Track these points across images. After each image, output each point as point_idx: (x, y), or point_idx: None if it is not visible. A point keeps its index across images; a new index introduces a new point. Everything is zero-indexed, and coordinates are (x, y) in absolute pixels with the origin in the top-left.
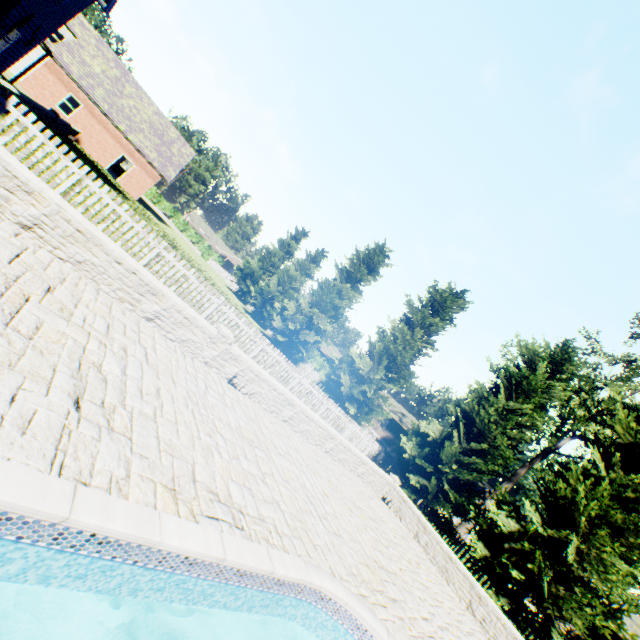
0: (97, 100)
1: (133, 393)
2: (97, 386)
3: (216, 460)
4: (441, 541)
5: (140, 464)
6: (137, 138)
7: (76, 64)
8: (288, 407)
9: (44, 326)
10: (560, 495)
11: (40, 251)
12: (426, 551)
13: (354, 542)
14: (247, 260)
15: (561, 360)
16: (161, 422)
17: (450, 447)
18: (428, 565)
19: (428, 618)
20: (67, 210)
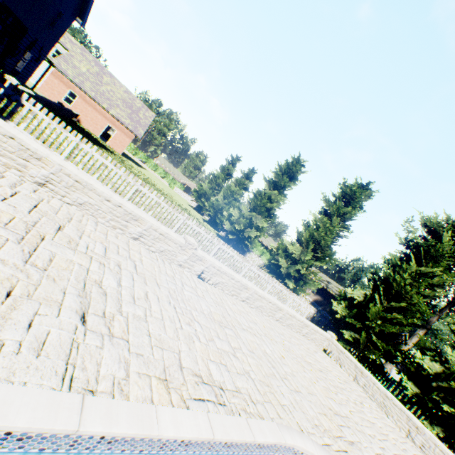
0: (86, 90)
1: (127, 300)
2: (99, 300)
3: (196, 345)
4: (377, 382)
5: (136, 362)
6: (115, 111)
7: (70, 69)
8: (244, 290)
9: (56, 258)
10: None
11: (52, 200)
12: (365, 390)
13: (311, 395)
14: (200, 184)
15: None
16: (150, 321)
17: (373, 307)
18: (369, 402)
19: (380, 454)
20: (66, 167)
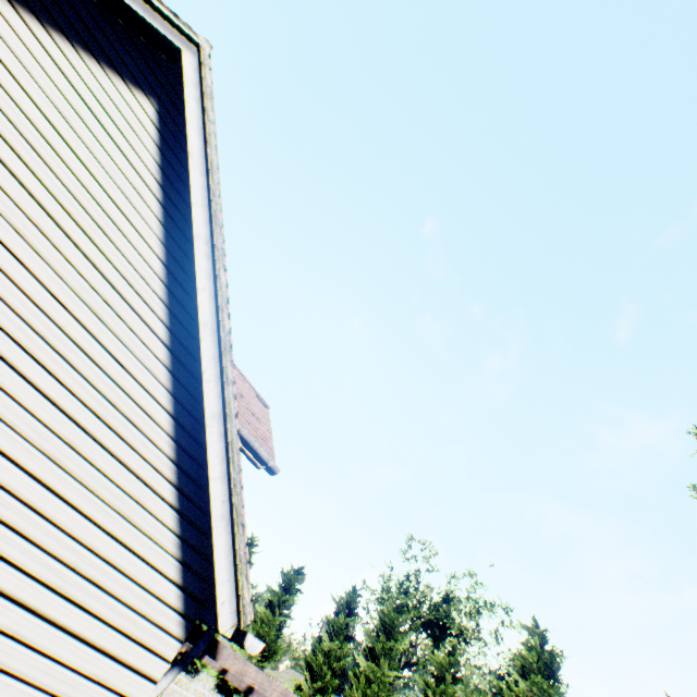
0: None
1: None
2: None
3: None
4: None
5: None
6: None
7: None
8: None
9: None
10: (348, 693)
11: None
12: None
13: None
14: None
15: (352, 600)
16: None
17: (302, 693)
18: None
19: None
20: None
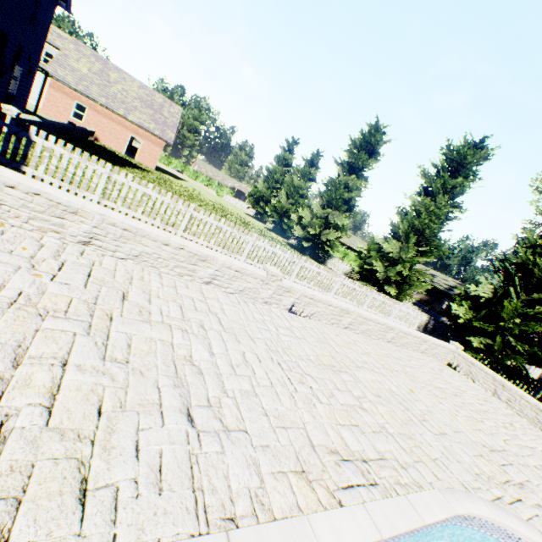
0: (95, 98)
1: (226, 373)
2: (197, 384)
3: (318, 409)
4: (525, 395)
5: (265, 458)
6: (135, 116)
7: (69, 74)
8: (345, 316)
9: (133, 340)
10: None
11: (104, 260)
12: (510, 406)
13: (457, 434)
14: (254, 186)
15: None
16: (260, 393)
17: (508, 304)
18: (518, 420)
19: None
20: (108, 215)
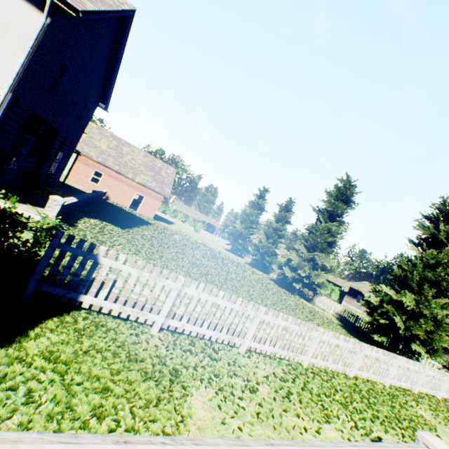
0: (110, 166)
1: None
2: None
3: None
4: None
5: None
6: (140, 178)
7: (92, 150)
8: None
9: None
10: None
11: None
12: None
13: None
14: (233, 226)
15: None
16: None
17: None
18: None
19: None
20: None
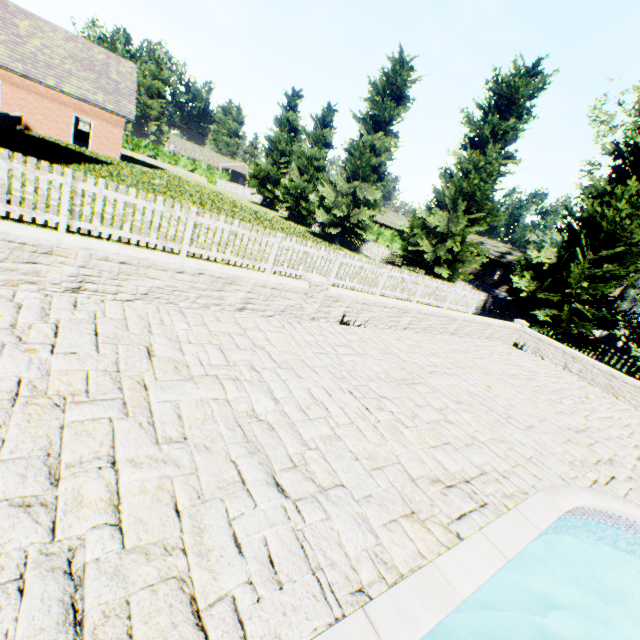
0: (6, 64)
1: (299, 420)
2: (272, 443)
3: (406, 436)
4: (597, 364)
5: (372, 511)
6: (72, 86)
7: None
8: (403, 316)
9: (182, 409)
10: None
11: (106, 307)
12: (581, 377)
13: (543, 423)
14: (255, 163)
15: None
16: (342, 434)
17: (575, 267)
18: (591, 391)
19: (639, 456)
20: (96, 248)
